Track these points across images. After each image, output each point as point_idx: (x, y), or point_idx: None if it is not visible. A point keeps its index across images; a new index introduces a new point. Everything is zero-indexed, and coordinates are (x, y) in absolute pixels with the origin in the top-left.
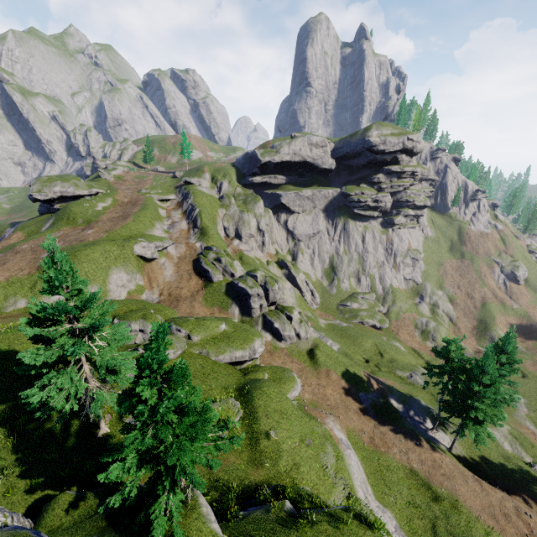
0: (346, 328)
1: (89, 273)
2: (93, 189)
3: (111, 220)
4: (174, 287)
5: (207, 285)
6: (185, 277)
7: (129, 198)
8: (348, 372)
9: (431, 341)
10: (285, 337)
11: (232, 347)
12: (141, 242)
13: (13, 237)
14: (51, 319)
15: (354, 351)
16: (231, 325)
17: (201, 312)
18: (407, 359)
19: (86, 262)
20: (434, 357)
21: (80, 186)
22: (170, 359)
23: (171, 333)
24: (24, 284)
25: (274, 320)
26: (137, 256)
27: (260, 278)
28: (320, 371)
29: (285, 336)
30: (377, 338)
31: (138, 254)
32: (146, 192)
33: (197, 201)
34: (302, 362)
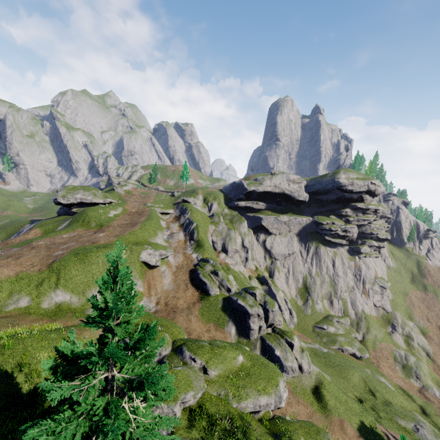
0: (328, 355)
1: (95, 276)
2: (108, 199)
3: (120, 226)
4: (171, 296)
5: (204, 298)
6: (182, 287)
7: (136, 209)
8: (364, 425)
9: (416, 379)
10: (287, 368)
11: (255, 390)
12: (148, 249)
13: (31, 233)
14: (85, 366)
15: (344, 386)
16: (247, 357)
17: (198, 328)
18: (400, 401)
19: (95, 263)
20: (425, 400)
21: (98, 196)
22: (189, 406)
23: (183, 361)
24: (32, 280)
25: (275, 345)
26: (141, 262)
27: (259, 296)
28: (332, 420)
29: (287, 366)
30: (362, 370)
31: (142, 260)
32: (151, 205)
33: (193, 217)
34: (309, 405)
